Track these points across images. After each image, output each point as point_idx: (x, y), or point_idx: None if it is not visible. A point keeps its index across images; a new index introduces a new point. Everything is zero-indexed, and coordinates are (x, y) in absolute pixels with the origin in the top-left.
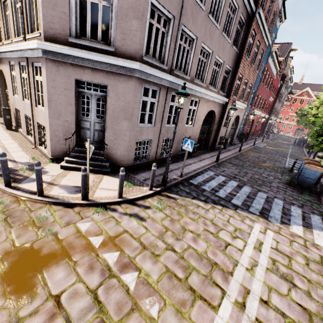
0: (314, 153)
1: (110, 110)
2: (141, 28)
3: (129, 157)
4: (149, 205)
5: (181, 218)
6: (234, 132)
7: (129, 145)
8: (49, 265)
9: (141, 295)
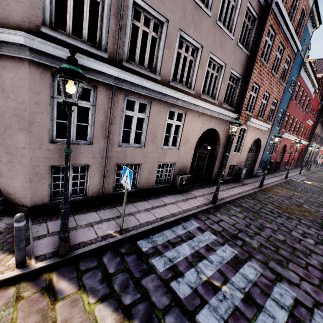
0: None
1: None
2: None
3: (37, 192)
4: None
5: None
6: (255, 160)
7: (33, 172)
8: None
9: None
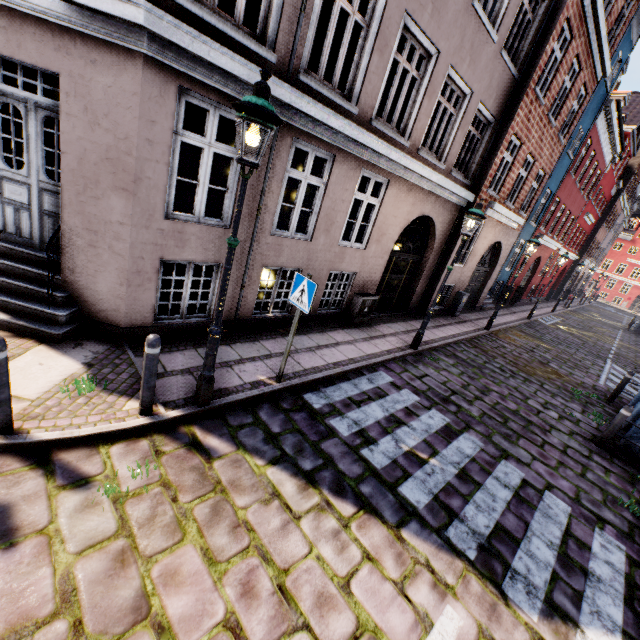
0: None
1: (71, 156)
2: None
3: (136, 304)
4: (92, 473)
5: (172, 547)
6: (486, 281)
7: (133, 268)
8: None
9: None
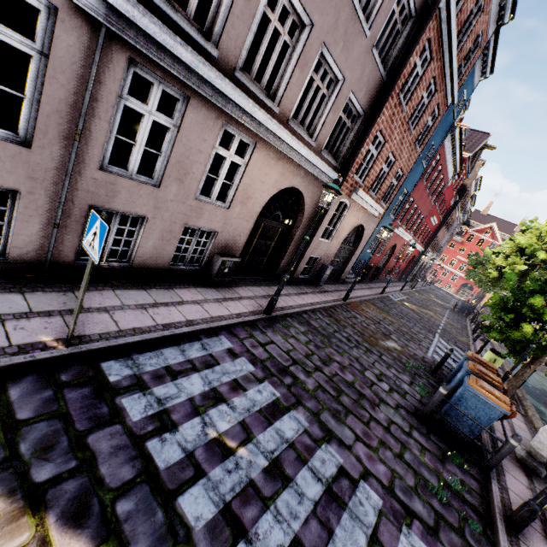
0: (484, 336)
1: None
2: None
3: None
4: None
5: None
6: (350, 258)
7: None
8: None
9: None
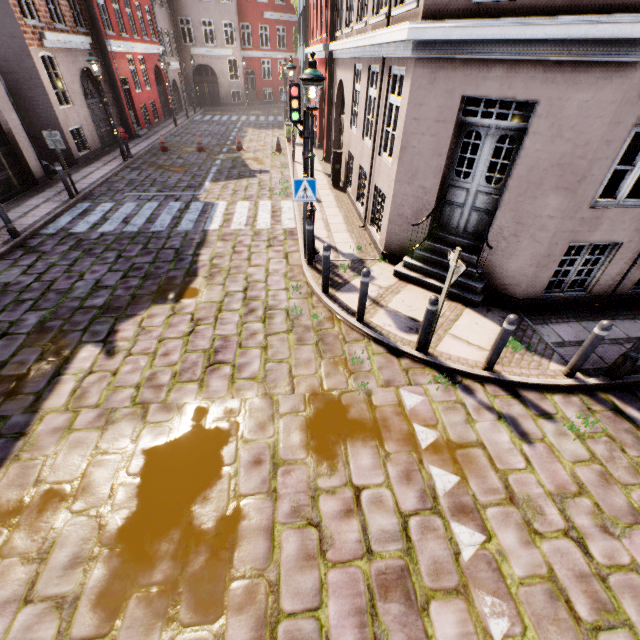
0: None
1: (522, 167)
2: None
3: (535, 280)
4: (550, 411)
5: (639, 485)
6: None
7: (546, 252)
8: (355, 437)
9: (478, 580)
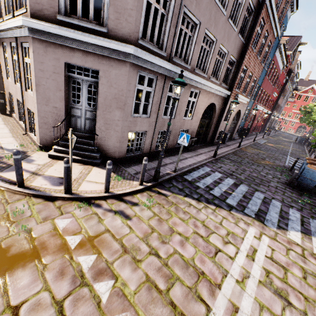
0: (315, 152)
1: (101, 98)
2: (137, 7)
3: (121, 149)
4: (137, 202)
5: (170, 217)
6: (235, 127)
7: (121, 136)
8: (15, 268)
9: (113, 310)
